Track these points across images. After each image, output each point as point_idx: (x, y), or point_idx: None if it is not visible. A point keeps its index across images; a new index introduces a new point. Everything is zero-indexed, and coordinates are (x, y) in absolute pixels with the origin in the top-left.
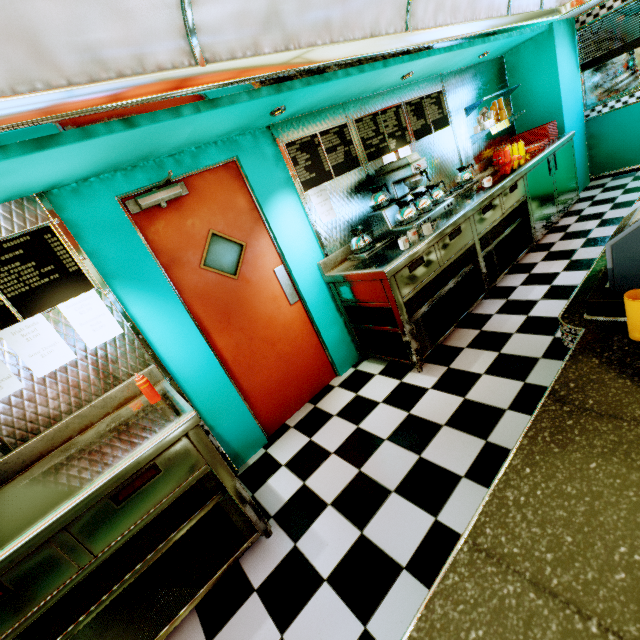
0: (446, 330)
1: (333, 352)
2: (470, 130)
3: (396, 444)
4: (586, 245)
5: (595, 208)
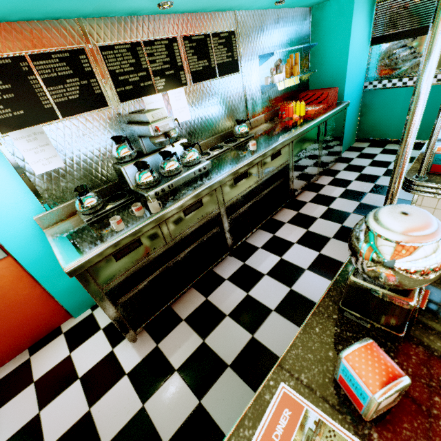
0: (174, 296)
1: (63, 300)
2: (262, 79)
3: None
4: (324, 216)
5: (347, 173)
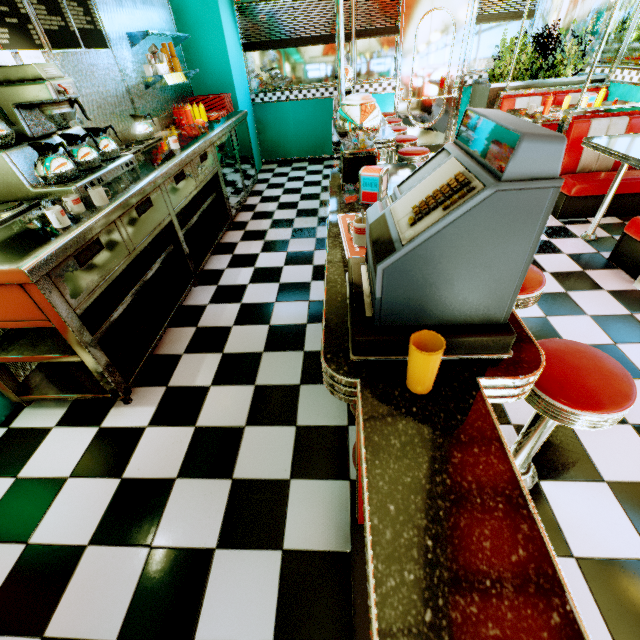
0: (155, 335)
1: None
2: (140, 68)
3: (108, 545)
4: (273, 226)
5: (272, 191)
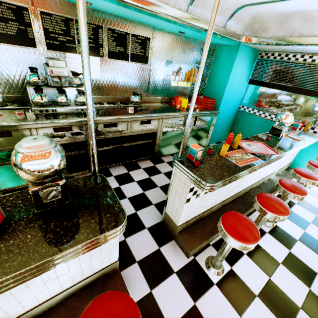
0: None
1: None
2: (166, 75)
3: None
4: (167, 173)
5: None
